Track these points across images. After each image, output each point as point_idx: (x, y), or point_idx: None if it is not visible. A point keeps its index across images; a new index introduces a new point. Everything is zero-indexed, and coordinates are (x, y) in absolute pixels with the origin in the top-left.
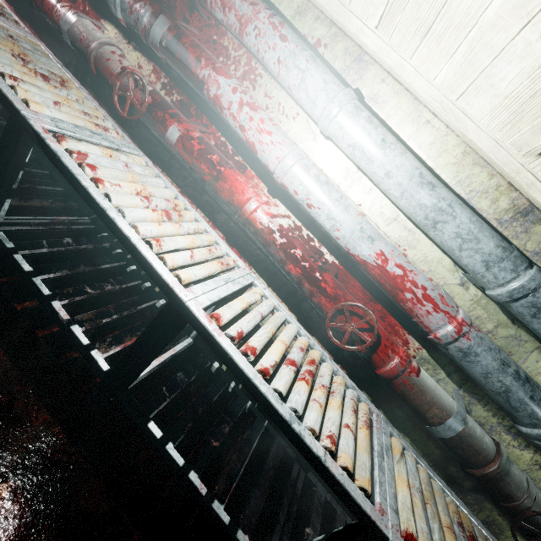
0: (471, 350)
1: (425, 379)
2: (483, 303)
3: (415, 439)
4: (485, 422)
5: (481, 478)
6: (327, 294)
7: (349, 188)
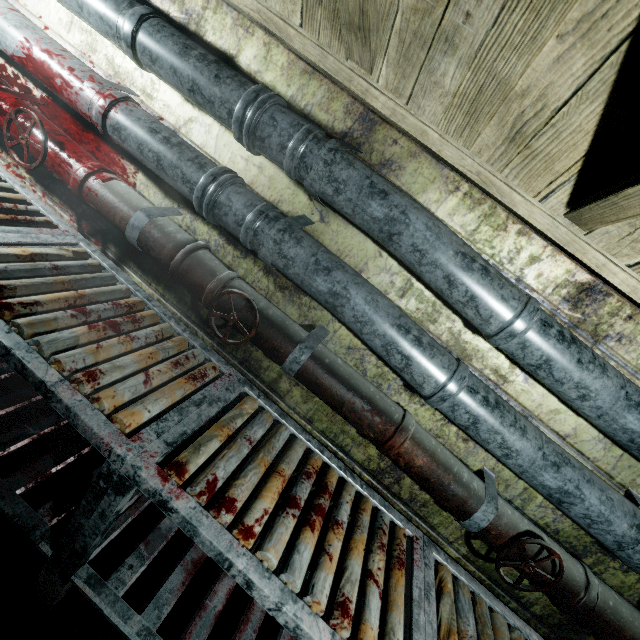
0: (120, 124)
1: (115, 186)
2: (166, 94)
3: (165, 285)
4: (209, 238)
5: (170, 273)
6: (4, 112)
7: (27, 1)
